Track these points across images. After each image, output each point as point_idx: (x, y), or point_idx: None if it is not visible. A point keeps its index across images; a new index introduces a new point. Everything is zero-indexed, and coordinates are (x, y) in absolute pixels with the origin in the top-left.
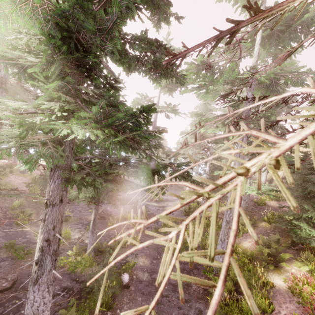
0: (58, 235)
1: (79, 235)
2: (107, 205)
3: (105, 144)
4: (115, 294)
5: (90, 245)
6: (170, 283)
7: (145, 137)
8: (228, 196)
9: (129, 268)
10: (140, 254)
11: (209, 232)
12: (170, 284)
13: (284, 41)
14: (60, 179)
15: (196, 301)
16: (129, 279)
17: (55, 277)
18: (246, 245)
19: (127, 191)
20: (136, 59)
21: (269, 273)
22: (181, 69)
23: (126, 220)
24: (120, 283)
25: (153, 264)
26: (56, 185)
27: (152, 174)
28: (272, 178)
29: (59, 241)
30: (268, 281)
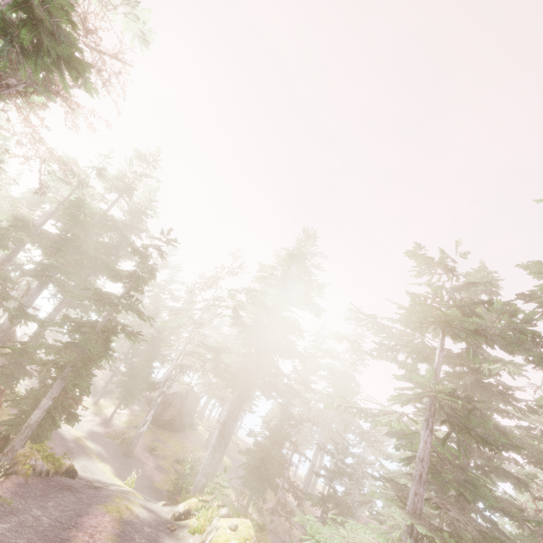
0: None
1: None
2: None
3: None
4: None
5: None
6: None
7: None
8: None
9: None
10: None
11: None
12: None
13: None
14: None
15: None
16: None
17: None
18: None
19: None
20: None
21: None
22: None
23: None
24: None
25: None
26: None
27: None
28: None
29: None
30: None
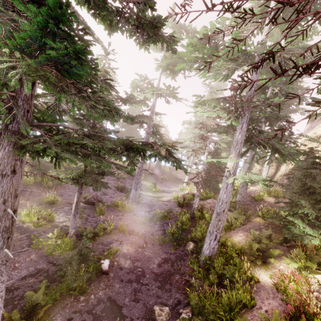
0: (9, 210)
1: (64, 219)
2: (99, 192)
3: (77, 114)
4: (92, 279)
5: (72, 229)
6: (152, 272)
7: (77, 73)
8: (221, 187)
9: (111, 254)
10: (125, 241)
11: (200, 224)
12: (152, 273)
13: (300, 14)
14: (11, 146)
15: (175, 291)
16: (108, 265)
17: (30, 259)
18: (236, 239)
19: (91, 165)
20: (117, 12)
21: (256, 268)
22: (173, 31)
23: (117, 207)
24: (99, 269)
25: (137, 252)
26: (6, 153)
27: (125, 150)
28: (274, 175)
29: (14, 218)
30: (254, 276)
